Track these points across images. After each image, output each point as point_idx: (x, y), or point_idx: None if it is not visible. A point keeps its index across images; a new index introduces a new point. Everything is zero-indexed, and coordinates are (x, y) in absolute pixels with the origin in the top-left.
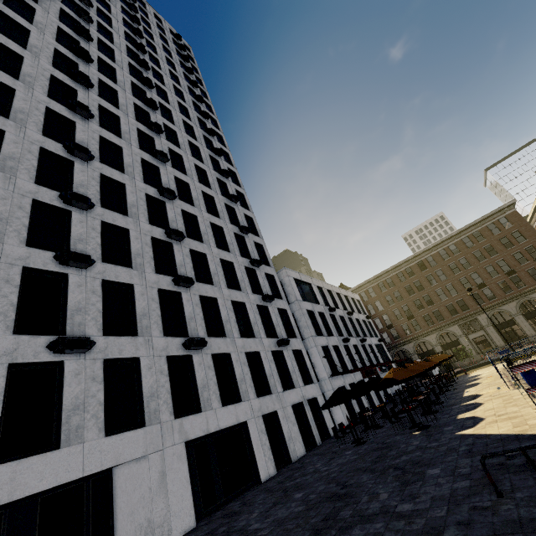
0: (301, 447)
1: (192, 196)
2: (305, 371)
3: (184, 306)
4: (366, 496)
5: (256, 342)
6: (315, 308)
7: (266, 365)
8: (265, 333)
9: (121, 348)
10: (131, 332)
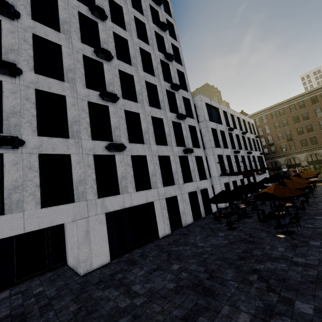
0: (191, 218)
1: (124, 20)
2: (202, 171)
3: (110, 118)
4: (227, 305)
5: (168, 149)
6: (218, 127)
7: (173, 165)
8: (175, 143)
9: (54, 147)
10: (64, 135)
